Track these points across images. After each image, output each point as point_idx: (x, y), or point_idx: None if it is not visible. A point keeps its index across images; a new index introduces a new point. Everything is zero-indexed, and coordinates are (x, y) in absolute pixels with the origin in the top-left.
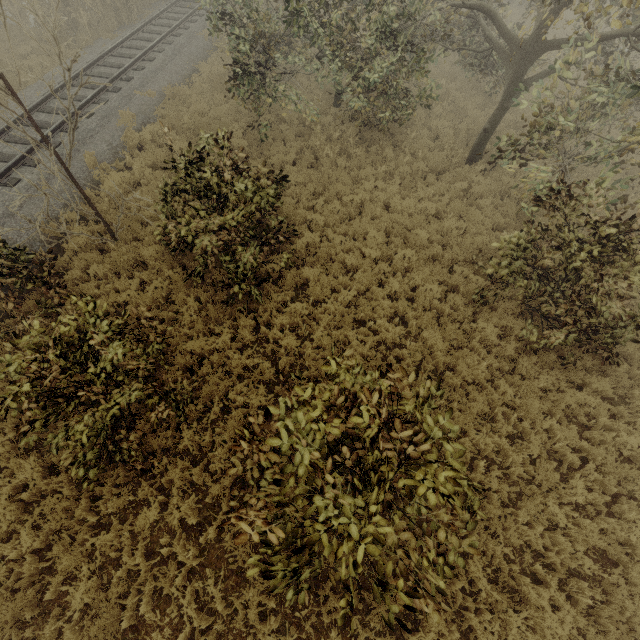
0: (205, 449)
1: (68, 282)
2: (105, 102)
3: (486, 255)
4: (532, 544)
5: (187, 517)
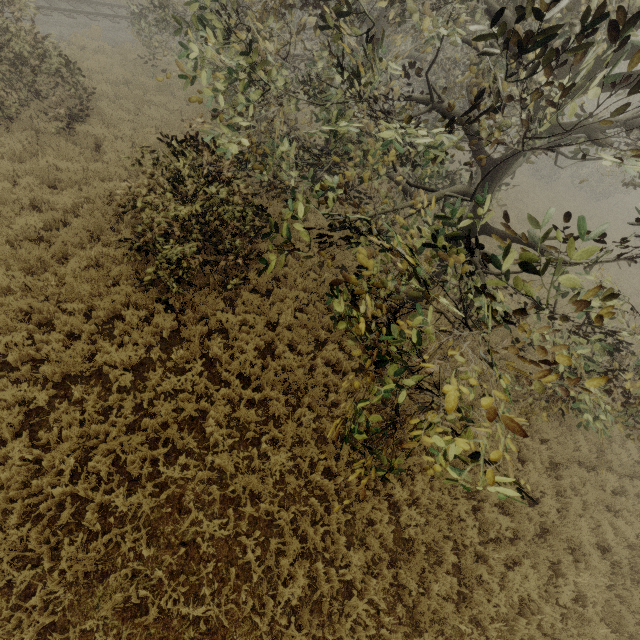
0: None
1: None
2: (94, 20)
3: None
4: None
5: None
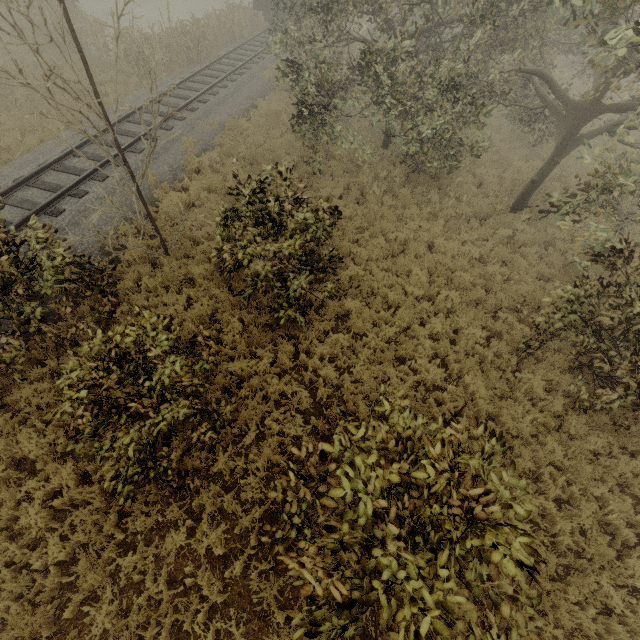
0: (237, 475)
1: (119, 291)
2: (171, 128)
3: (531, 304)
4: (583, 628)
5: (214, 546)
